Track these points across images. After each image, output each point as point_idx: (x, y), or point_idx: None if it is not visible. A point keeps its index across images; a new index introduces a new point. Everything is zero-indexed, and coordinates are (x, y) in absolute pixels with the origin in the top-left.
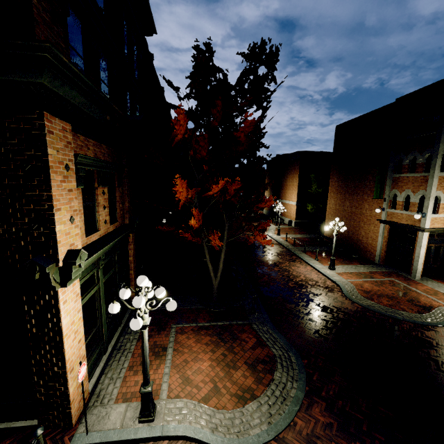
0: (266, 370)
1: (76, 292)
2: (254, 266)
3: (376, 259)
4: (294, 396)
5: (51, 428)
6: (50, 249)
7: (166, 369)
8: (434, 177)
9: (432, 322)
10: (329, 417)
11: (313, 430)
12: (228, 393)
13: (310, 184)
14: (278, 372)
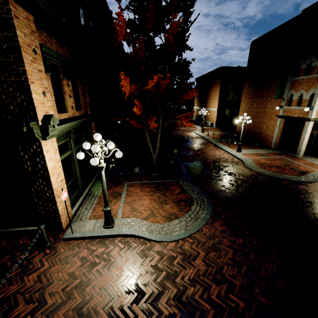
0: (186, 205)
1: (55, 148)
2: (183, 150)
3: (272, 145)
4: (203, 217)
5: (50, 230)
6: (31, 112)
7: (121, 204)
8: None
9: (305, 180)
10: (225, 227)
11: (213, 233)
12: (160, 216)
13: (228, 94)
14: (194, 206)
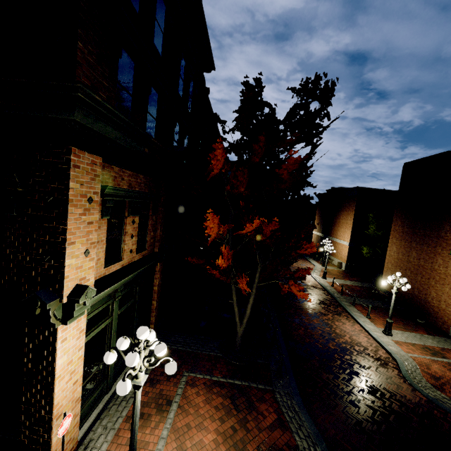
0: None
1: (80, 328)
2: (290, 312)
3: (450, 330)
4: None
5: None
6: (57, 283)
7: (164, 431)
8: None
9: None
10: None
11: None
12: None
13: (367, 225)
14: None
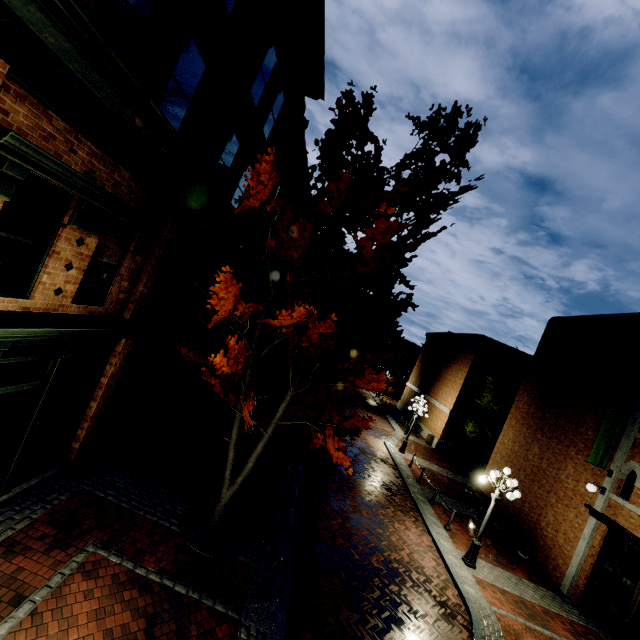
0: None
1: None
2: (331, 488)
3: (564, 582)
4: None
5: None
6: None
7: None
8: None
9: None
10: None
11: None
12: None
13: (482, 392)
14: None
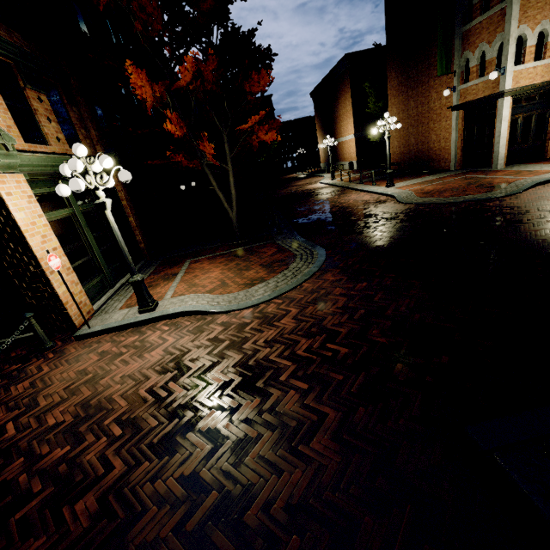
0: (283, 265)
1: (27, 193)
2: (295, 207)
3: (451, 164)
4: (307, 272)
5: (57, 332)
6: None
7: (173, 284)
8: (514, 4)
9: (500, 195)
10: (341, 276)
11: (319, 286)
12: (237, 285)
13: (369, 103)
14: (295, 263)
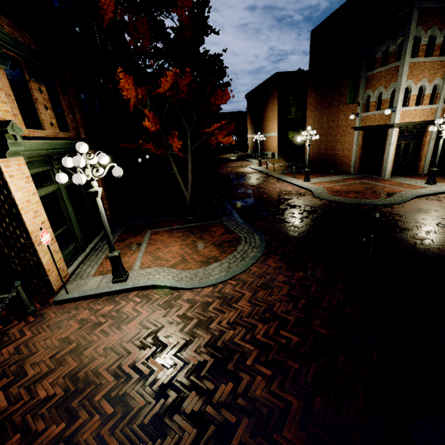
0: (231, 246)
1: (25, 174)
2: (233, 188)
3: (351, 169)
4: (252, 256)
5: (36, 294)
6: None
7: (139, 255)
8: (405, 65)
9: (390, 202)
10: (281, 263)
11: (265, 271)
12: (195, 261)
13: (290, 111)
14: (241, 245)
